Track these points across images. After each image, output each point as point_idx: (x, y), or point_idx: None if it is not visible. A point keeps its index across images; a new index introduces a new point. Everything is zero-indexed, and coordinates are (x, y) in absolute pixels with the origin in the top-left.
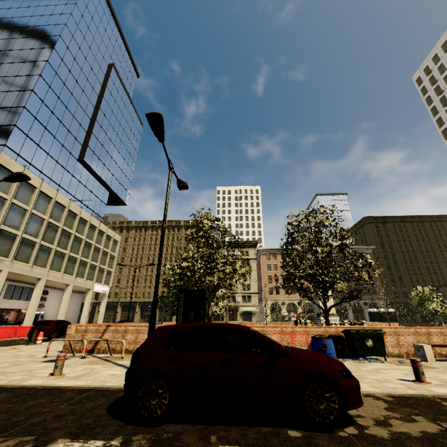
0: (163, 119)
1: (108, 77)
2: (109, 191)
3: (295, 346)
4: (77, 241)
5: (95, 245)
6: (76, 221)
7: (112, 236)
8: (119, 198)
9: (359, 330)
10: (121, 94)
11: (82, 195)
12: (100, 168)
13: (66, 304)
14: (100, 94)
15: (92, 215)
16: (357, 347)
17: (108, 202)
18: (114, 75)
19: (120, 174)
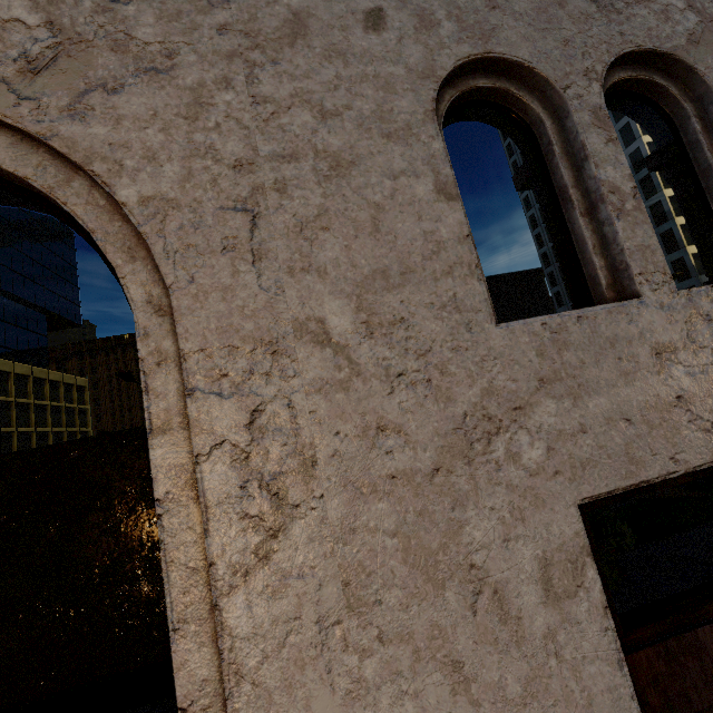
0: (130, 372)
1: None
2: (45, 313)
3: None
4: (22, 409)
5: (51, 405)
6: (11, 383)
7: (74, 383)
8: (65, 320)
9: None
10: None
11: (3, 336)
12: (20, 285)
13: None
14: None
15: (30, 360)
16: None
17: (47, 327)
18: None
19: (56, 282)
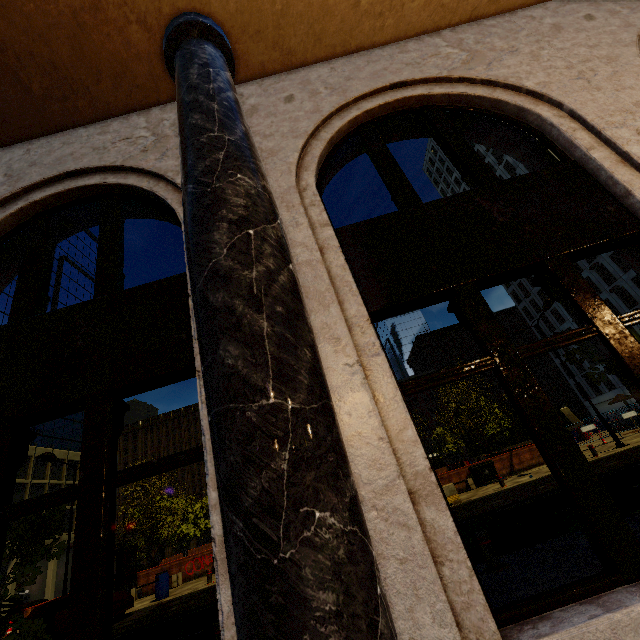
0: (51, 454)
1: (61, 275)
2: None
3: (204, 568)
4: (54, 489)
5: None
6: (48, 467)
7: None
8: None
9: None
10: (82, 284)
11: (52, 428)
12: None
13: (54, 571)
14: (54, 299)
15: (72, 446)
16: None
17: None
18: (68, 268)
19: None
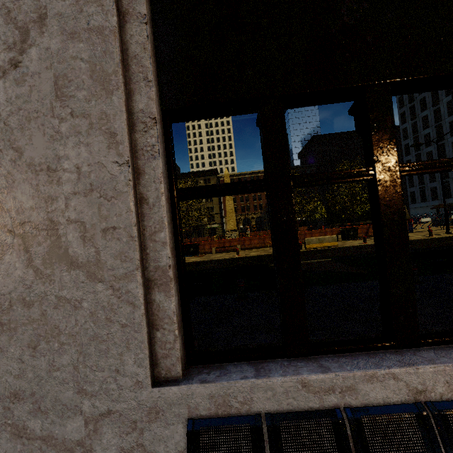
0: None
1: None
2: None
3: None
4: None
5: None
6: None
7: None
8: None
9: (188, 245)
10: None
11: None
12: None
13: None
14: None
15: None
16: (186, 252)
17: None
18: None
19: None
